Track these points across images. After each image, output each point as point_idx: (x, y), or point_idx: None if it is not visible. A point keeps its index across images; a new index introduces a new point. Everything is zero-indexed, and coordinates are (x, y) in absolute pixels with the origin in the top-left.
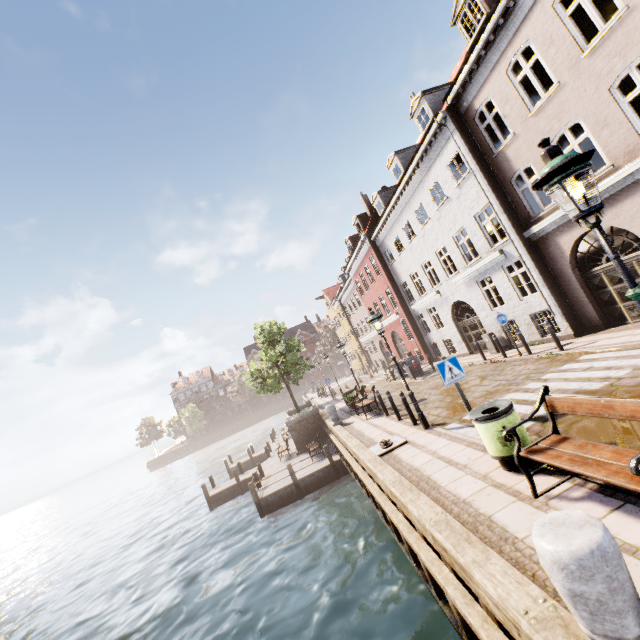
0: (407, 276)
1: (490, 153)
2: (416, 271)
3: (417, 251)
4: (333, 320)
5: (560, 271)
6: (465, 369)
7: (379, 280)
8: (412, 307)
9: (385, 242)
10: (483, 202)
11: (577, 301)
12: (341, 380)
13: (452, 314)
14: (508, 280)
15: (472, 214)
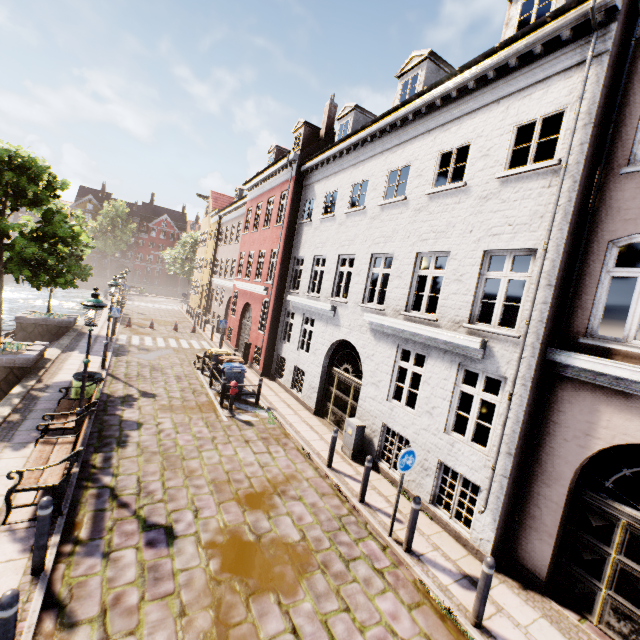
0: (311, 254)
1: (622, 159)
2: (327, 257)
3: (349, 232)
4: (202, 233)
5: (551, 453)
6: (293, 459)
7: (275, 230)
8: (289, 297)
9: (316, 186)
10: (528, 240)
11: (534, 515)
12: (170, 302)
13: (330, 349)
14: (452, 389)
15: (486, 244)
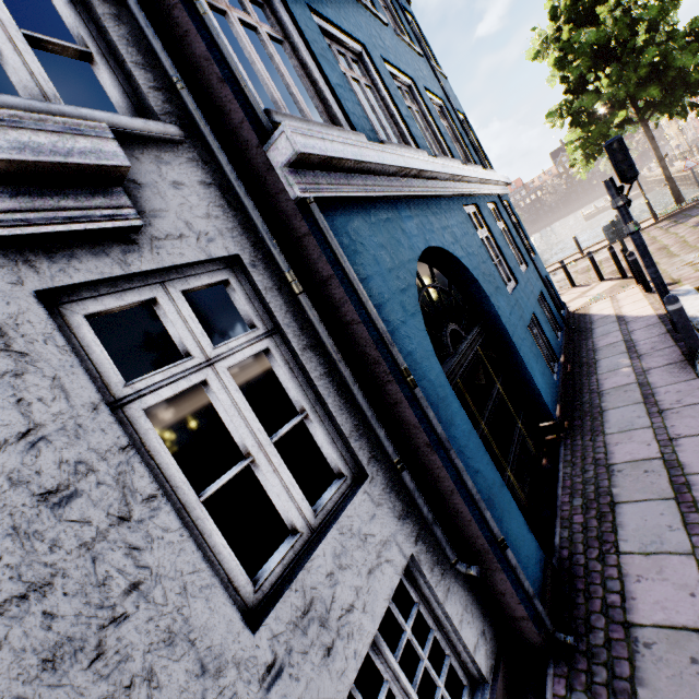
0: None
1: None
2: None
3: None
4: None
5: None
6: None
7: None
8: None
9: None
10: None
11: None
12: None
13: None
14: None
15: None
